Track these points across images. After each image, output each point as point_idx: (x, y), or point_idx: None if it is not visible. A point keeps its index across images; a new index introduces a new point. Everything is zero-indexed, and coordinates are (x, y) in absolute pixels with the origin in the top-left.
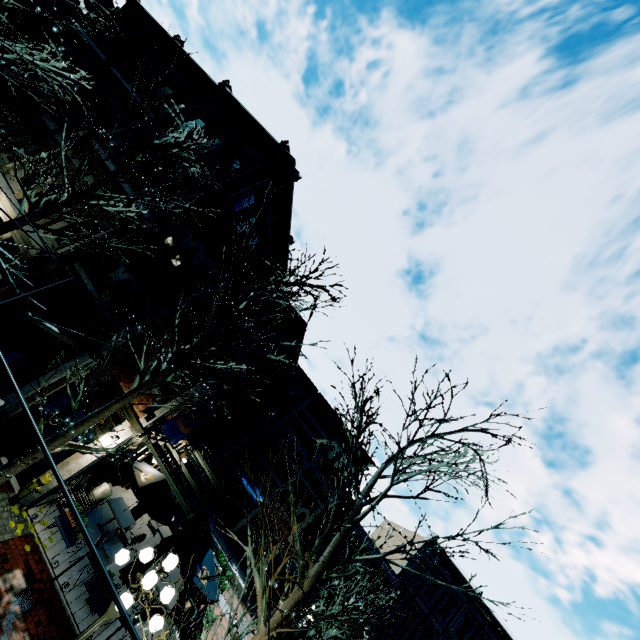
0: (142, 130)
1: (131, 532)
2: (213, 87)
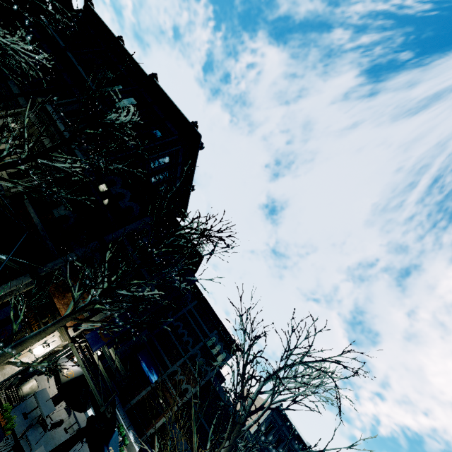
0: None
1: (51, 418)
2: (144, 76)
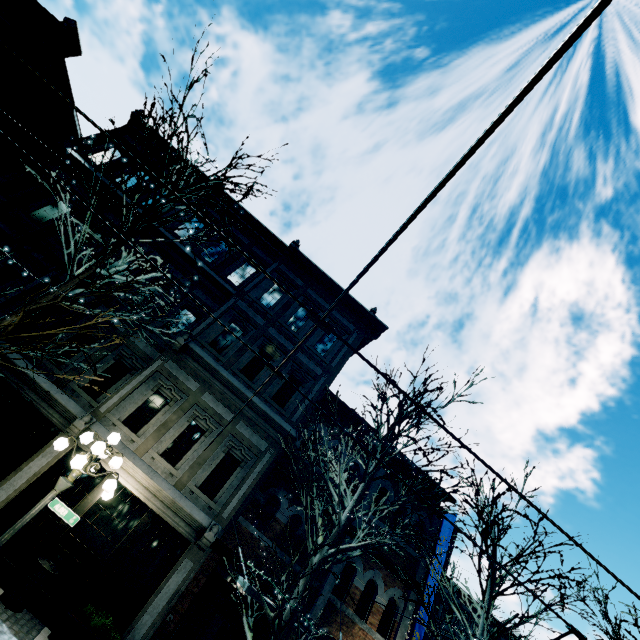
0: (228, 311)
1: None
2: (277, 243)
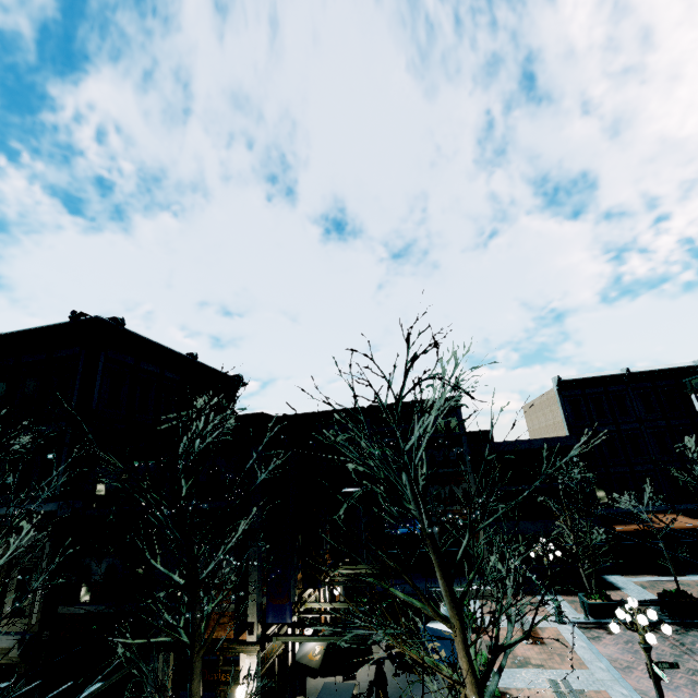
0: None
1: (360, 694)
2: None
